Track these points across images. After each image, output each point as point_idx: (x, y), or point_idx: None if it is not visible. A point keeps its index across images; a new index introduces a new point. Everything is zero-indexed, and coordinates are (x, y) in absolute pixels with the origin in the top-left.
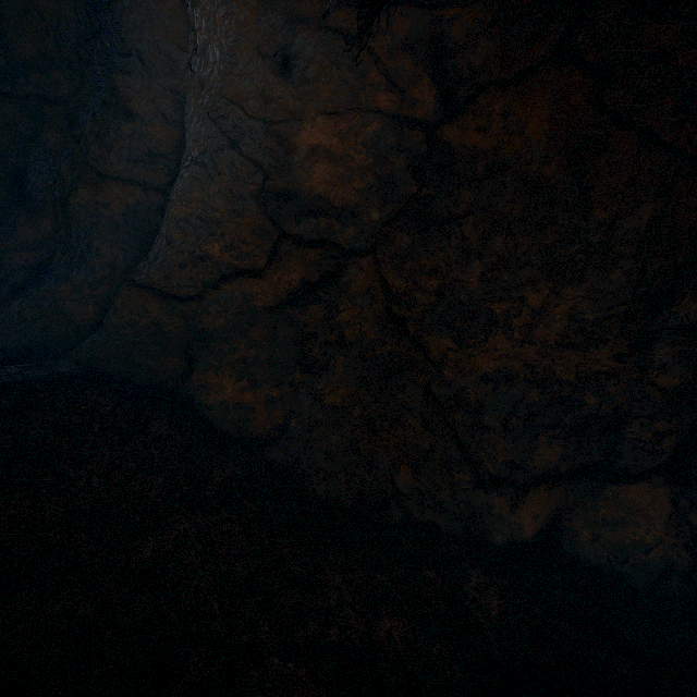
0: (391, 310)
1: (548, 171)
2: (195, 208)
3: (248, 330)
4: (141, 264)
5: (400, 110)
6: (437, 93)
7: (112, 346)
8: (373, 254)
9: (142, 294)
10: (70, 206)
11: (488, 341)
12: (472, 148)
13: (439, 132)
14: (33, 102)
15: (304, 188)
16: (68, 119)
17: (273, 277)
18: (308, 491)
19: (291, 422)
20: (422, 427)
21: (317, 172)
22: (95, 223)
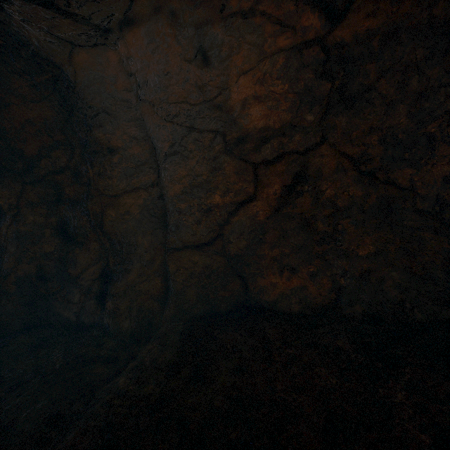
0: (360, 171)
1: (437, 12)
2: (186, 182)
3: (264, 238)
4: (168, 236)
5: (295, 41)
6: (319, 13)
7: (191, 297)
8: (325, 142)
9: (183, 254)
10: (105, 226)
11: (435, 154)
12: (364, 33)
13: (331, 38)
14: (48, 178)
15: (249, 130)
16: (73, 176)
17: (263, 195)
18: (410, 321)
19: (340, 281)
20: (435, 235)
21: (253, 114)
22: (126, 227)
